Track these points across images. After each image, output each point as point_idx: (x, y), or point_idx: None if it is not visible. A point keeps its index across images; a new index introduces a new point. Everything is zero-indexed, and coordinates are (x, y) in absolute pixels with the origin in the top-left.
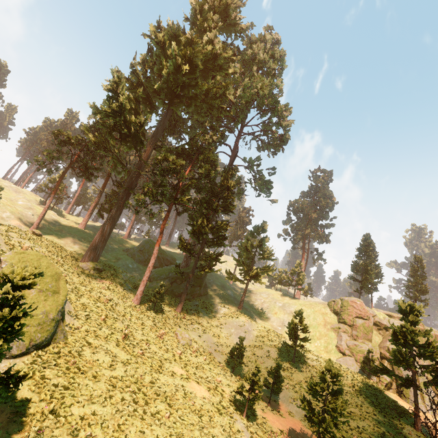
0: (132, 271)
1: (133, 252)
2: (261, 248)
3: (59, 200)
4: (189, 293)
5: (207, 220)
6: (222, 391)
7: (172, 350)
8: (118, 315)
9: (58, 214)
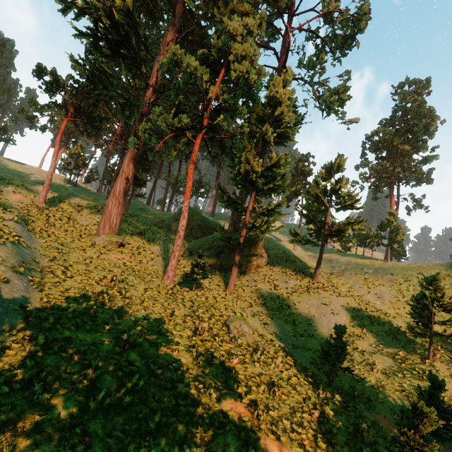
0: (168, 244)
1: (168, 222)
2: (338, 193)
3: (88, 179)
4: (242, 264)
5: (254, 156)
6: (329, 447)
7: (221, 356)
8: (130, 303)
9: (87, 193)
